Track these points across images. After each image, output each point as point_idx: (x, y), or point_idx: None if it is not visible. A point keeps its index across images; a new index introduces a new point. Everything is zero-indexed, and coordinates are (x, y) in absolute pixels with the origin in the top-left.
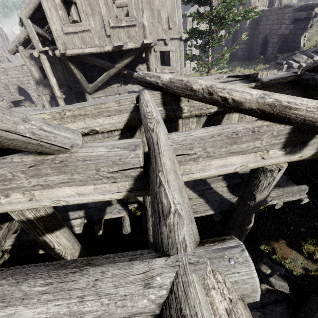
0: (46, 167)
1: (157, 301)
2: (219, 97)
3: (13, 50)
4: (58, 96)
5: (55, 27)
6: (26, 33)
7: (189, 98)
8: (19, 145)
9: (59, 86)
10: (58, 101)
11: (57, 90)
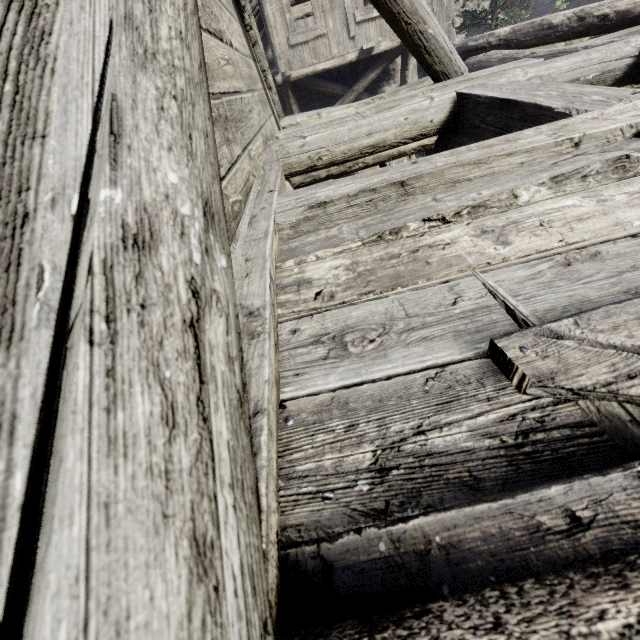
0: (453, 83)
1: (636, 47)
2: (595, 18)
3: None
4: None
5: (278, 40)
6: None
7: (544, 42)
8: (441, 57)
9: None
10: None
11: None
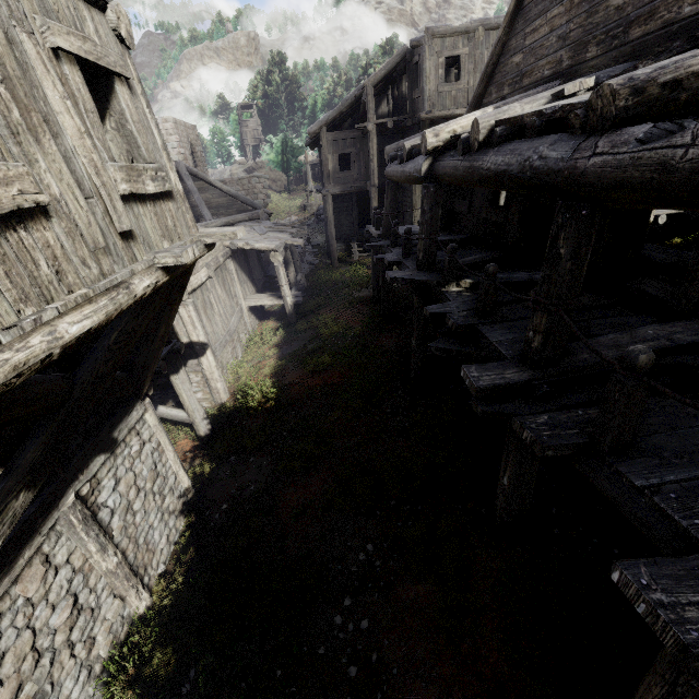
0: None
1: None
2: None
3: (315, 133)
4: (376, 184)
5: (429, 87)
6: (339, 110)
7: None
8: None
9: (356, 182)
10: (373, 192)
11: (376, 176)
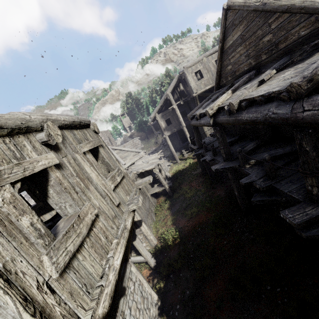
0: None
1: None
2: None
3: (153, 116)
4: (184, 125)
5: (192, 84)
6: (160, 105)
7: None
8: None
9: (175, 127)
10: (184, 129)
11: (183, 123)
